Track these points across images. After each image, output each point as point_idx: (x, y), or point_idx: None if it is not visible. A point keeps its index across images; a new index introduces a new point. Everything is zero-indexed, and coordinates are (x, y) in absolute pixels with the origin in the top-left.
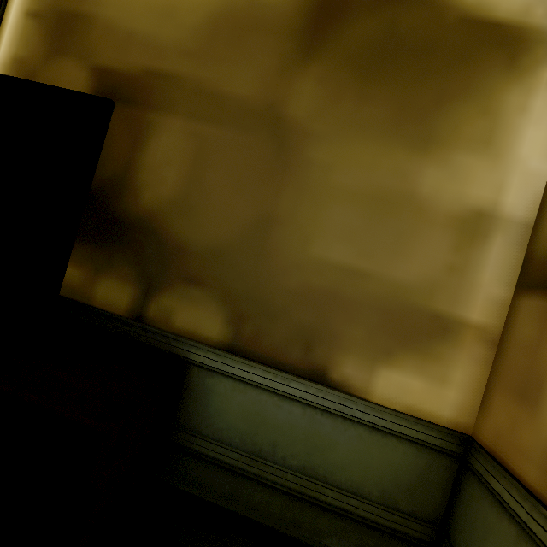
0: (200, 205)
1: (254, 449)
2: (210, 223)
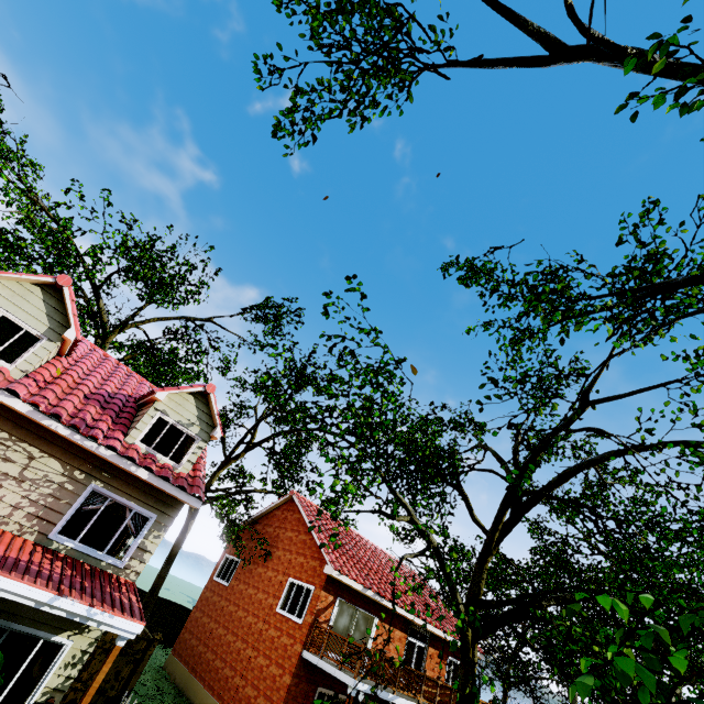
0: None
1: None
2: None
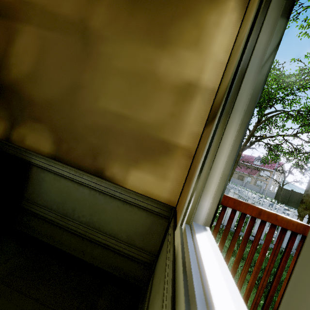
0: (42, 77)
1: (63, 212)
2: (47, 87)
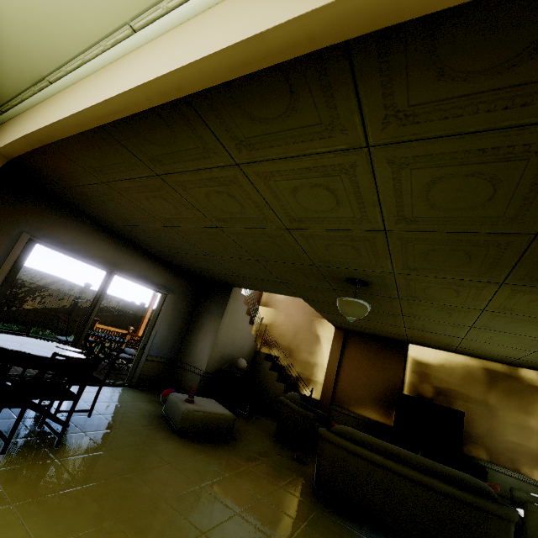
0: (471, 423)
1: (505, 490)
2: (475, 428)
